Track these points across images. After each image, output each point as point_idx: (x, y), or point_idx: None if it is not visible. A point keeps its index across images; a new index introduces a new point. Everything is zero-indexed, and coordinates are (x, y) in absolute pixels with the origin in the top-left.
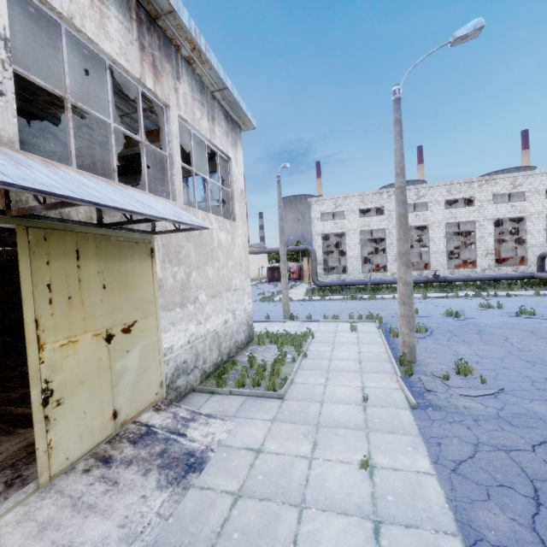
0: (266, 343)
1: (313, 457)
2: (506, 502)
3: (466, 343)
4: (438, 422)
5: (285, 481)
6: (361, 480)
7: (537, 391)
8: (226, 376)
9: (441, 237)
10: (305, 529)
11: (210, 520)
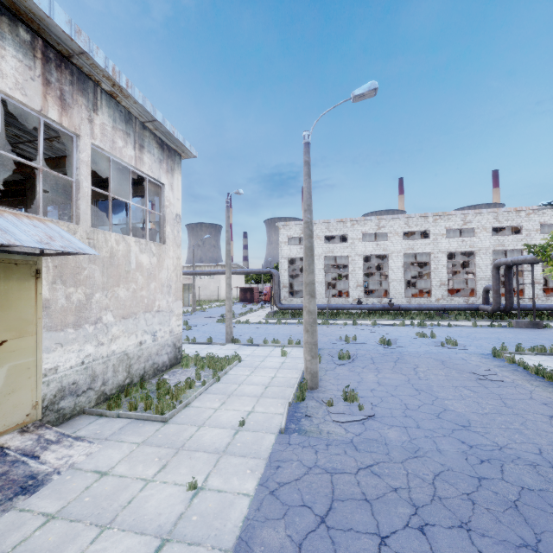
0: (192, 365)
1: (152, 480)
2: (295, 520)
3: (377, 370)
4: (293, 446)
5: (108, 503)
6: (180, 501)
7: (403, 417)
8: (127, 398)
9: (399, 266)
10: (93, 548)
11: (7, 541)
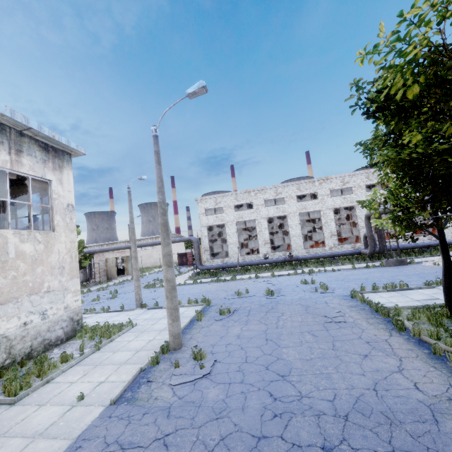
0: (88, 336)
1: None
2: None
3: (246, 323)
4: (111, 420)
5: None
6: None
7: (235, 372)
8: (0, 380)
9: (297, 224)
10: None
11: None
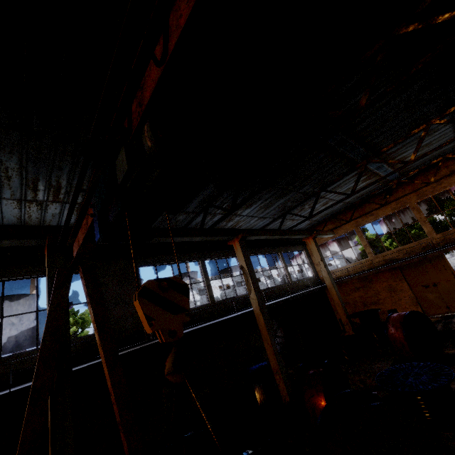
0: None
1: None
2: None
3: None
4: None
5: None
6: None
7: None
8: None
9: None
10: None
11: None
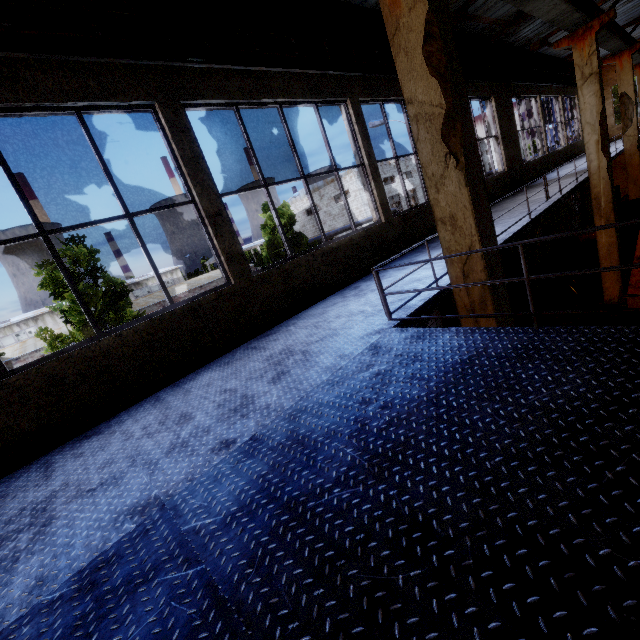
0: None
1: None
2: None
3: None
4: None
5: None
6: None
7: None
8: None
9: (422, 196)
10: None
11: None
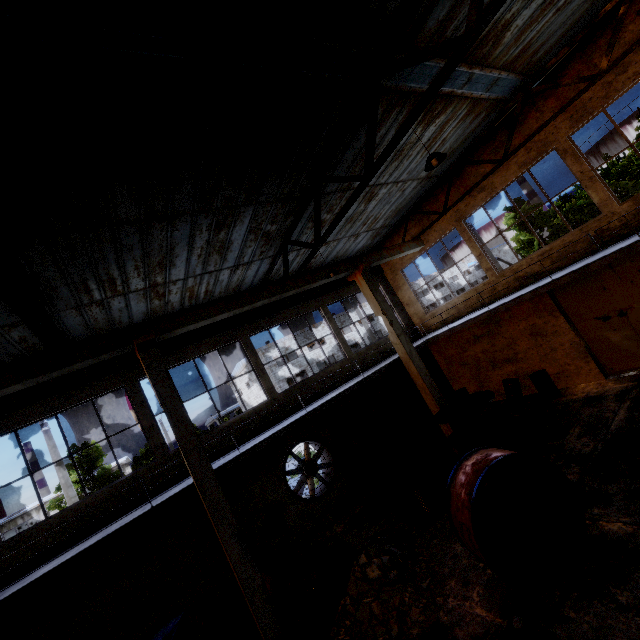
0: None
1: None
2: None
3: None
4: None
5: None
6: None
7: None
8: None
9: None
10: None
11: None
